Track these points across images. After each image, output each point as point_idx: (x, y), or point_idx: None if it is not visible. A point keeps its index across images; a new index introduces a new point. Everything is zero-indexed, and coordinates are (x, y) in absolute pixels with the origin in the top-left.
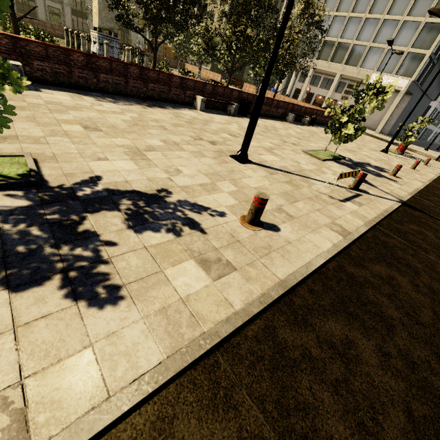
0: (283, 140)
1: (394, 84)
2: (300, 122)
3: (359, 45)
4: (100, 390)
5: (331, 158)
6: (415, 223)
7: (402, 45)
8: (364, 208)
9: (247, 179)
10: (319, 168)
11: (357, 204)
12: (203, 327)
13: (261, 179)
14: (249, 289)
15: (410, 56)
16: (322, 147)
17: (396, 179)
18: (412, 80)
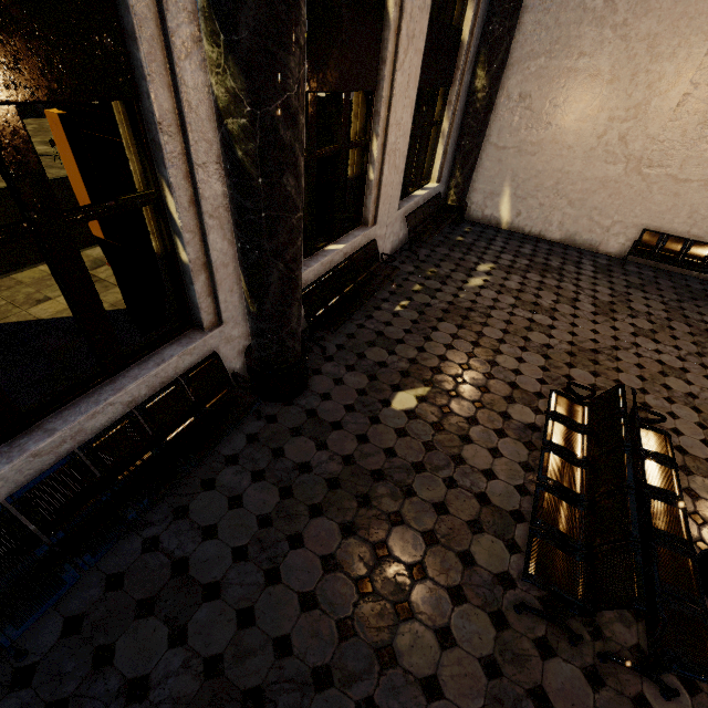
0: None
1: None
2: None
3: None
4: None
5: None
6: None
7: None
8: None
9: None
10: None
11: None
12: None
13: None
14: None
15: None
16: None
17: None
18: None
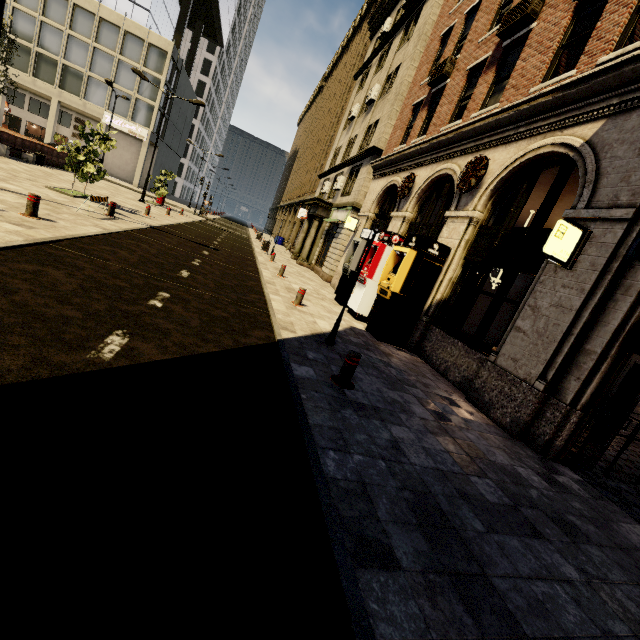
0: (13, 174)
1: (135, 132)
2: (21, 158)
3: (72, 67)
4: (5, 240)
5: (83, 196)
6: (159, 235)
7: (127, 87)
8: (120, 224)
9: (2, 197)
10: (72, 201)
11: (115, 222)
12: (37, 237)
13: (16, 198)
14: (53, 234)
15: (140, 103)
16: (69, 188)
17: (150, 217)
18: (151, 131)
